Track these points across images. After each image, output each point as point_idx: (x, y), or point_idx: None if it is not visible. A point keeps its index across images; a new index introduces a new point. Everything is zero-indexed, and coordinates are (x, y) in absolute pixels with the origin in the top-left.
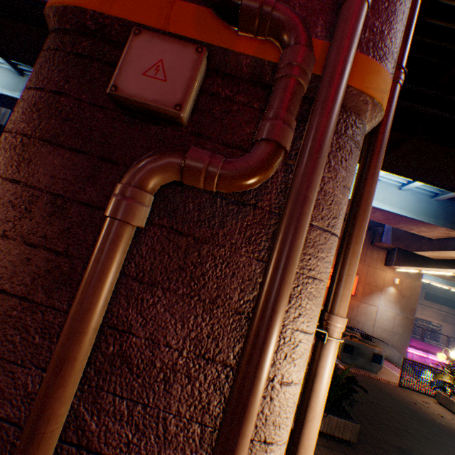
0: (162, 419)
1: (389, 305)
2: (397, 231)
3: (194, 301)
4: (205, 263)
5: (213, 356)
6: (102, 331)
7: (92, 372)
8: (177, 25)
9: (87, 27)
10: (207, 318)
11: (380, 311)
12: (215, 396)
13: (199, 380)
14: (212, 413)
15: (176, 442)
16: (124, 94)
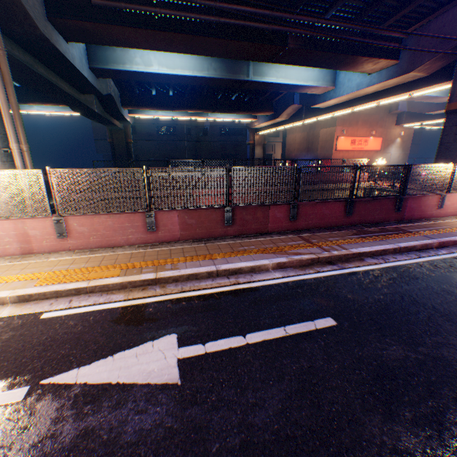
0: None
1: (396, 150)
2: (411, 101)
3: None
4: None
5: None
6: None
7: None
8: None
9: None
10: None
11: (392, 155)
12: None
13: None
14: None
15: None
16: None
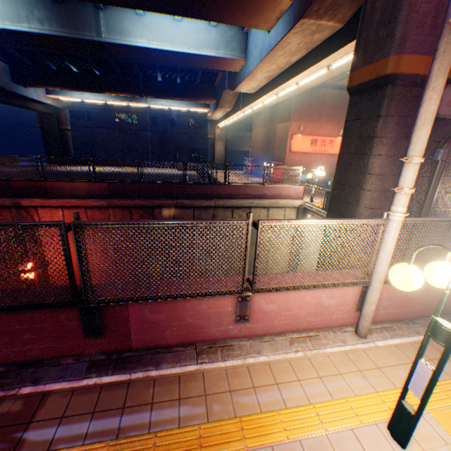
0: (434, 211)
1: None
2: None
3: (444, 178)
4: (448, 166)
5: (447, 191)
6: (419, 194)
7: (417, 205)
8: (450, 75)
9: (415, 83)
10: (447, 182)
11: None
12: (447, 201)
13: (443, 199)
14: (445, 205)
15: (437, 215)
16: (438, 116)
